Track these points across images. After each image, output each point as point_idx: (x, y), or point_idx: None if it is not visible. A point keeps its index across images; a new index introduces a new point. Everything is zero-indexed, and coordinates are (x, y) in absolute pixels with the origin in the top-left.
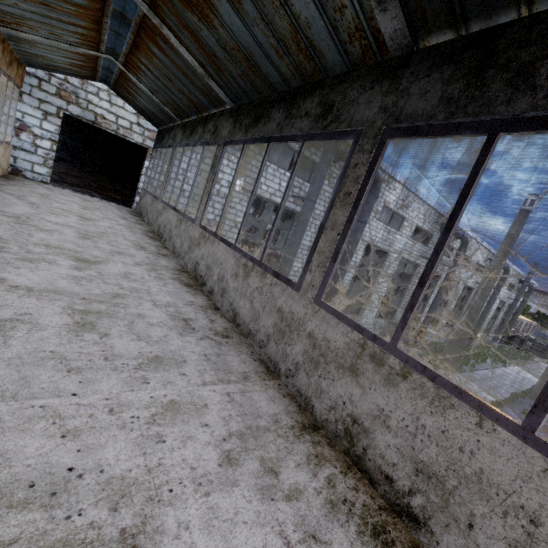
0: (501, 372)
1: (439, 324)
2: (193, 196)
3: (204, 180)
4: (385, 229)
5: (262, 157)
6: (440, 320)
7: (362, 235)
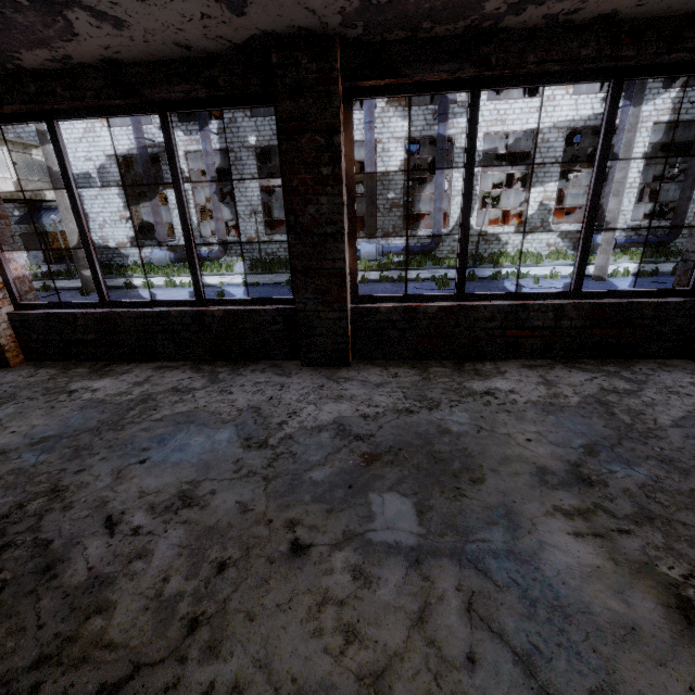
0: (660, 265)
1: (529, 220)
2: (85, 176)
3: (84, 163)
4: (272, 122)
5: (107, 128)
6: (525, 212)
7: (241, 142)
